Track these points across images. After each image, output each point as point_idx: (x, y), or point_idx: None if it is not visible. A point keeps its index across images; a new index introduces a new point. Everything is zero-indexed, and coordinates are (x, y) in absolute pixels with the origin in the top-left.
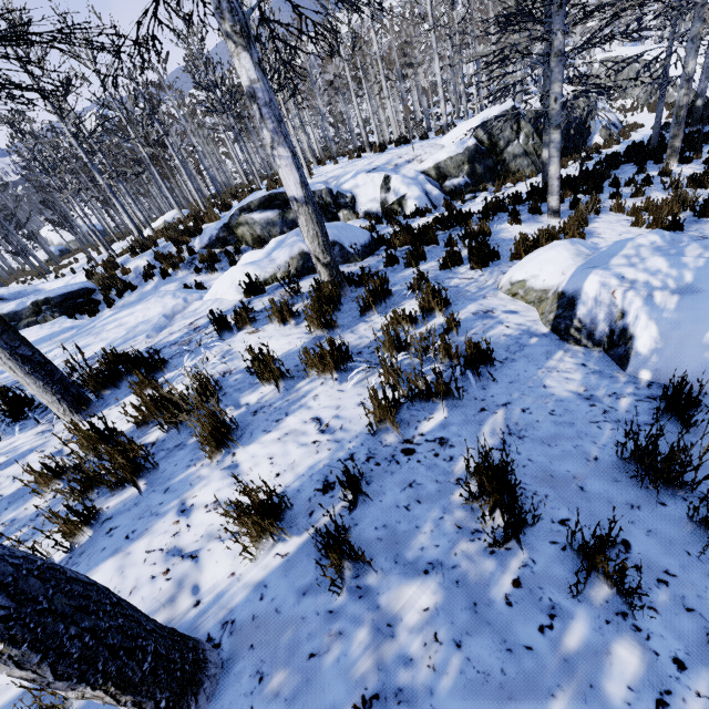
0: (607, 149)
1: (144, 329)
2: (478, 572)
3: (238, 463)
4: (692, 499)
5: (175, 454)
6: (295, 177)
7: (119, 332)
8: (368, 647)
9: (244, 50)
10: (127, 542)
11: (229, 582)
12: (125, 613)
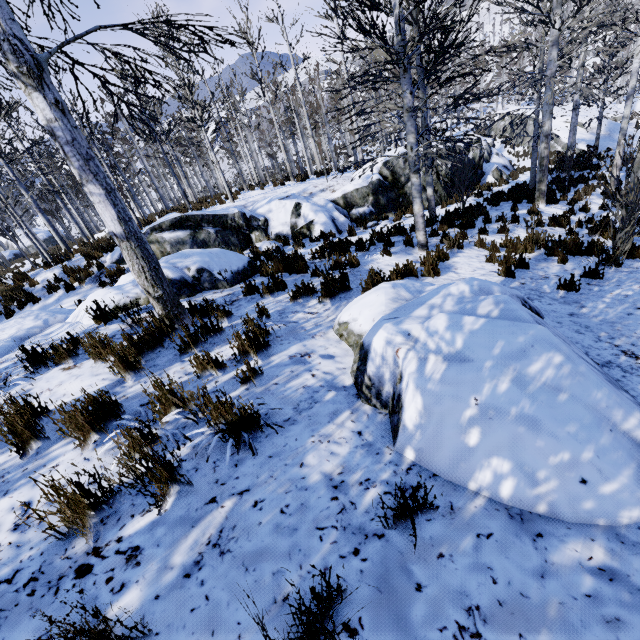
0: (498, 187)
1: None
2: None
3: None
4: None
5: None
6: (111, 213)
7: None
8: None
9: (35, 90)
10: None
11: None
12: None
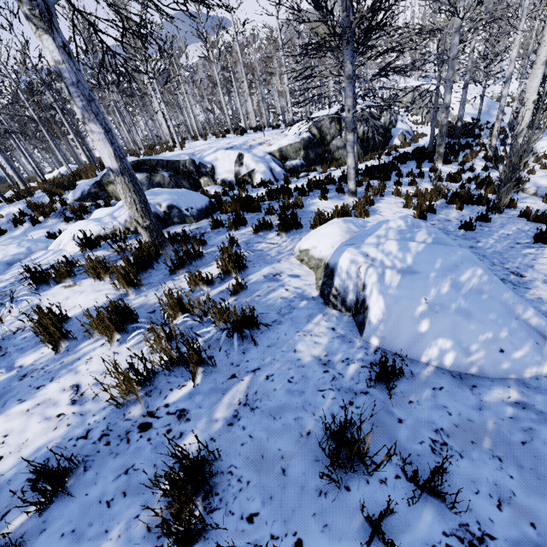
0: (402, 148)
1: None
2: None
3: None
4: (374, 481)
5: None
6: (109, 151)
7: None
8: None
9: (45, 33)
10: None
11: None
12: None
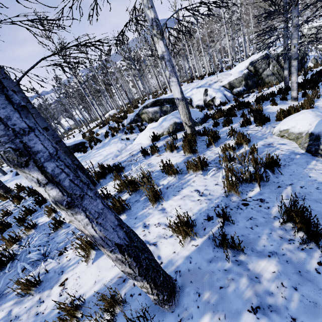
0: (316, 68)
1: (111, 156)
2: (297, 257)
3: (165, 208)
4: None
5: (136, 204)
6: (178, 89)
7: (100, 157)
8: (248, 286)
9: (160, 40)
10: None
11: (173, 255)
12: (153, 255)
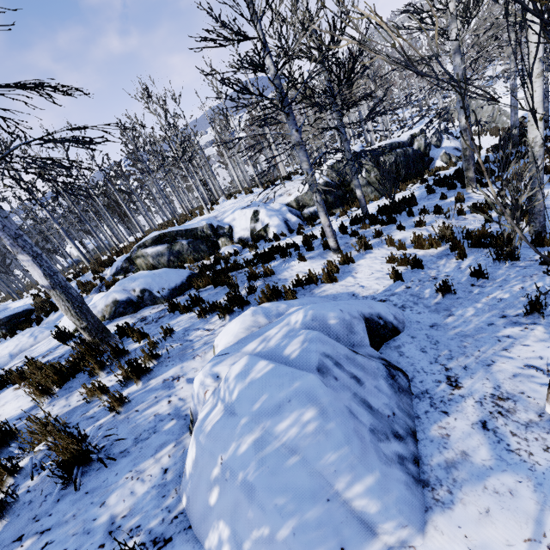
0: (445, 170)
1: None
2: None
3: None
4: None
5: None
6: (38, 272)
7: None
8: None
9: None
10: None
11: None
12: None
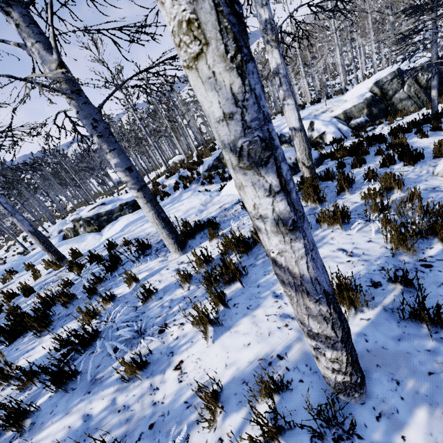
0: None
1: (193, 211)
2: None
3: None
4: None
5: (251, 269)
6: (295, 116)
7: (179, 214)
8: None
9: (275, 48)
10: (250, 310)
11: None
12: None
